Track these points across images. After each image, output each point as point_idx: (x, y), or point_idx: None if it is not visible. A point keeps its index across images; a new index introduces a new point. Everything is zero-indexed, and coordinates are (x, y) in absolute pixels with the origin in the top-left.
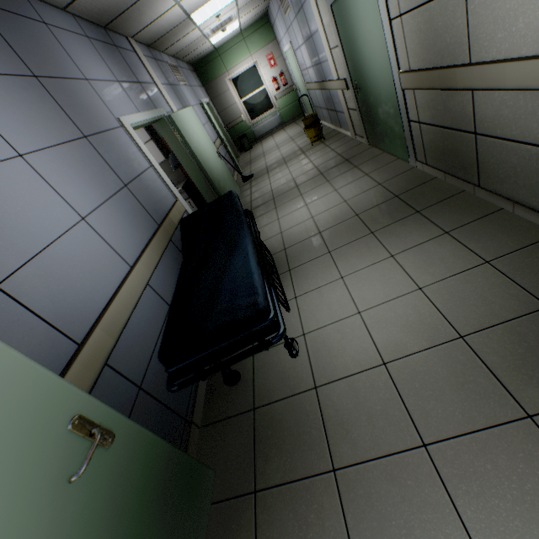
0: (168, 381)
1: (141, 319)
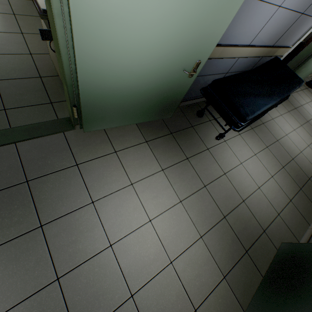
0: (203, 88)
1: (223, 63)
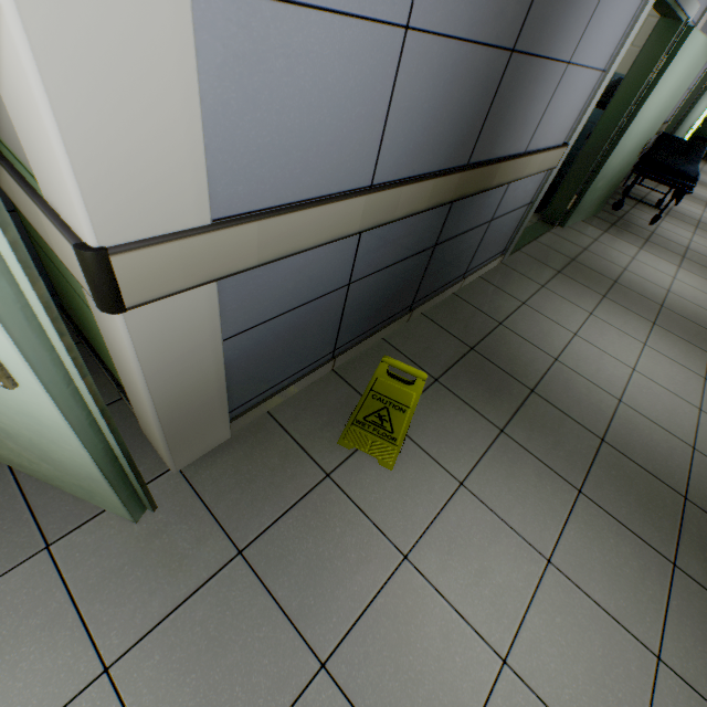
0: (634, 170)
1: None
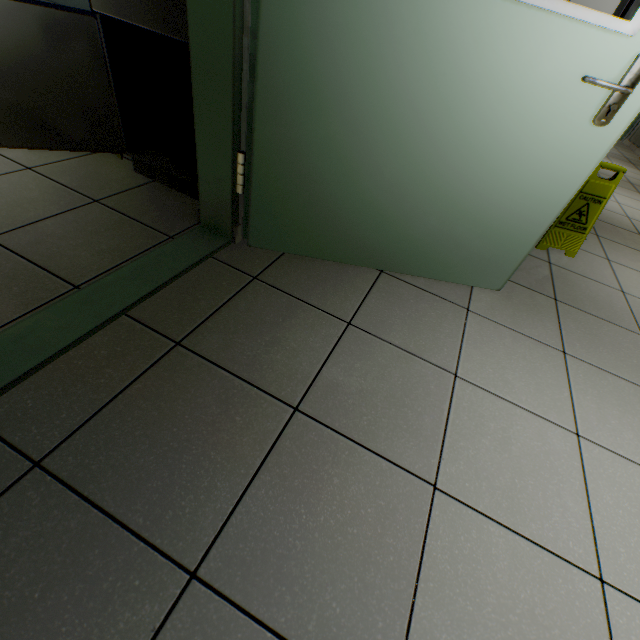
0: None
1: None
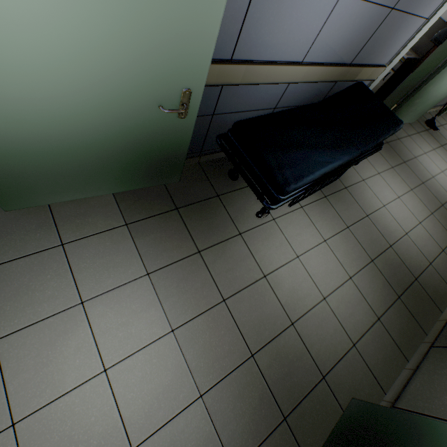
0: (222, 135)
1: (259, 92)
